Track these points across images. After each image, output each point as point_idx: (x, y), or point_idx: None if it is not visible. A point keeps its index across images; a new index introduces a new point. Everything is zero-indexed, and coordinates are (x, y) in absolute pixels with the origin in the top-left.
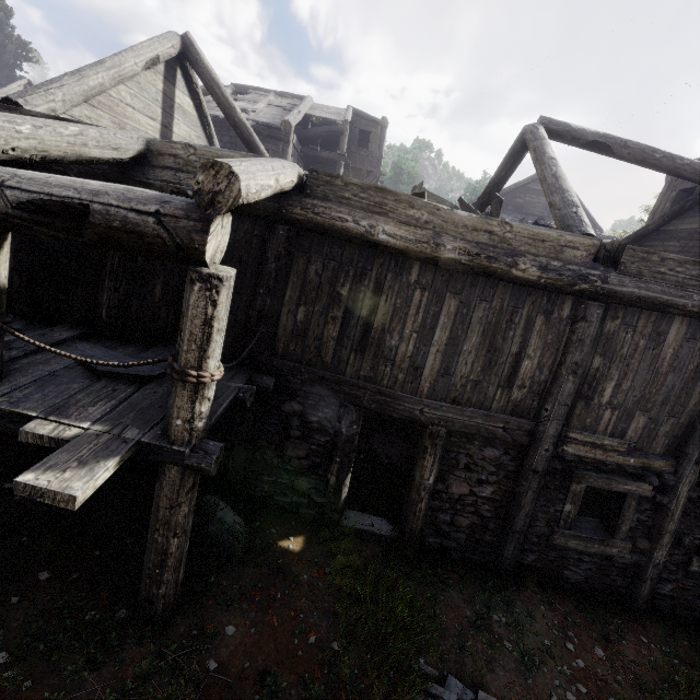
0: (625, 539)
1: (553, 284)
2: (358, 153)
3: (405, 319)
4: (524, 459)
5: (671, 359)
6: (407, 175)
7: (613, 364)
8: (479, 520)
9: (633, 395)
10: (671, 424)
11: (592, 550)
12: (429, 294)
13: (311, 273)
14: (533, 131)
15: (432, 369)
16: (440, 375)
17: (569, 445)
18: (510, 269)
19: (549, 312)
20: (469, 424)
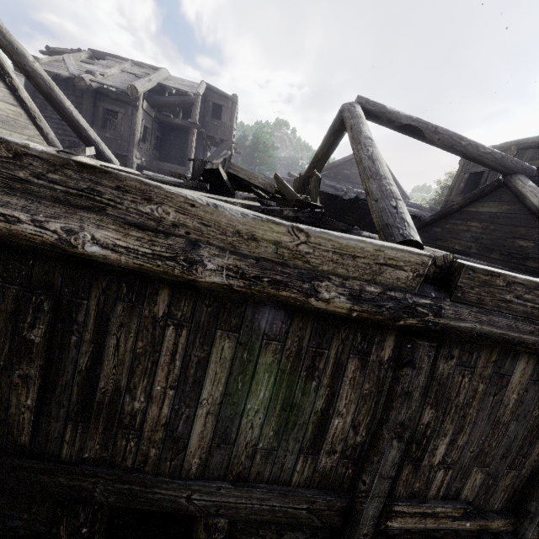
0: None
1: (370, 319)
2: (212, 123)
3: (153, 371)
4: None
5: (514, 405)
6: (262, 145)
7: (446, 416)
8: None
9: (470, 450)
10: (511, 478)
11: None
12: (188, 333)
13: None
14: (350, 109)
15: (202, 438)
16: (214, 446)
17: (394, 520)
18: (307, 299)
19: (365, 352)
20: (260, 509)
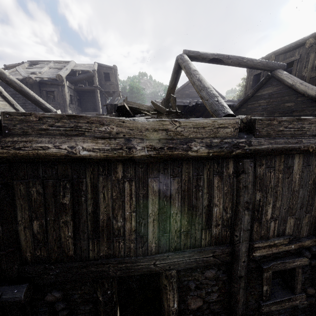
0: (301, 292)
1: (218, 155)
2: (106, 84)
3: (123, 205)
4: (231, 270)
5: (299, 181)
6: (136, 89)
7: (267, 194)
8: (214, 315)
9: (284, 208)
10: (307, 218)
11: (285, 307)
12: (135, 183)
13: (33, 194)
14: (181, 58)
15: (153, 233)
16: (160, 235)
17: (256, 252)
18: (187, 152)
19: (220, 172)
20: (190, 261)
